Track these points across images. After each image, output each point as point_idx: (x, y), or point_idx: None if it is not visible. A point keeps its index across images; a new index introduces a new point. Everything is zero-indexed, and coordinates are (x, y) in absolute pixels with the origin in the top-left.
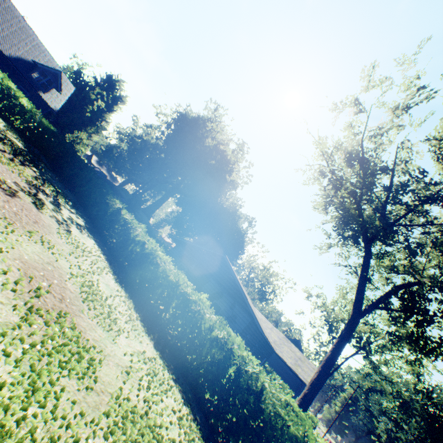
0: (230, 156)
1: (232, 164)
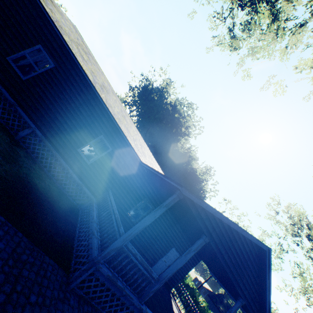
0: (180, 110)
1: (183, 117)
